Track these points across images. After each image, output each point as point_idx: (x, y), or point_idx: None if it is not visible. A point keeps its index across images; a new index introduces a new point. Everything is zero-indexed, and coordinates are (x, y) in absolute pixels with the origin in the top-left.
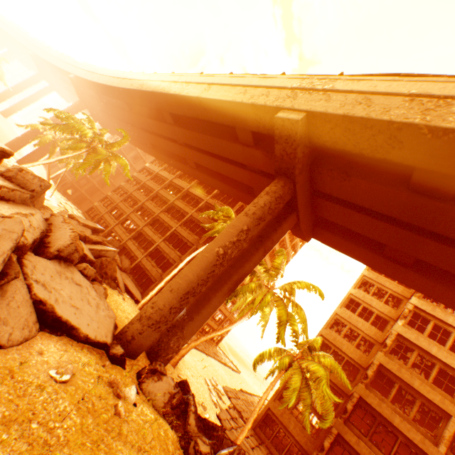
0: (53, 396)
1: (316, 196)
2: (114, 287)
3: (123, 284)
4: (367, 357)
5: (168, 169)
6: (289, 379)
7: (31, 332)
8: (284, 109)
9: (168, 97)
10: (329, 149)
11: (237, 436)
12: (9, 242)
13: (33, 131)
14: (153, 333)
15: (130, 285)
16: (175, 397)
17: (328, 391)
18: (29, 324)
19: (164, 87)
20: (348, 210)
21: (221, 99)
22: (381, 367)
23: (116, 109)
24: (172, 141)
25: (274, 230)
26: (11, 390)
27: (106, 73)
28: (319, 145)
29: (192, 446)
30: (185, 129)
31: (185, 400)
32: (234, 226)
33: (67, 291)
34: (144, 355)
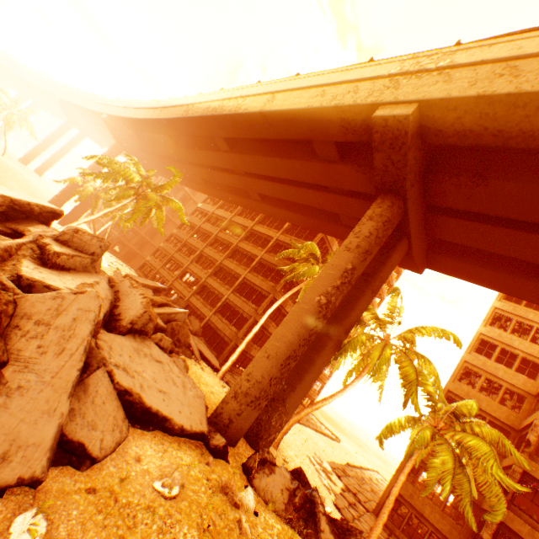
0: (167, 521)
1: (432, 213)
2: (189, 356)
3: (197, 351)
4: (517, 416)
5: (223, 207)
6: (429, 457)
7: (122, 432)
8: (384, 104)
9: (222, 118)
10: (448, 148)
11: (369, 533)
12: (87, 324)
13: (71, 185)
14: (252, 412)
15: (204, 350)
16: (296, 494)
17: (502, 475)
18: (118, 423)
19: (215, 108)
20: (483, 225)
21: (292, 109)
22: None
23: (159, 145)
24: (229, 173)
25: (381, 265)
26: (119, 521)
27: (143, 105)
28: (438, 144)
29: None
30: (245, 154)
31: (309, 497)
32: (335, 266)
33: (149, 373)
34: (242, 439)
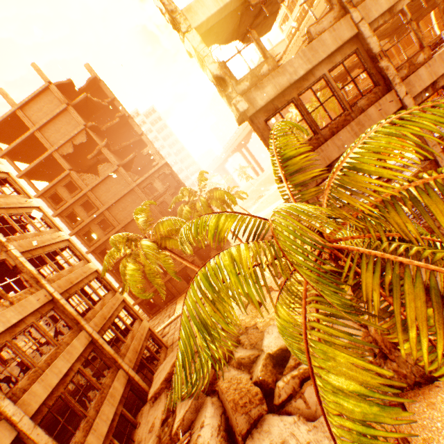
0: None
1: None
2: None
3: None
4: None
5: None
6: None
7: None
8: None
9: None
10: None
11: None
12: None
13: None
14: None
15: None
16: None
17: None
18: None
19: None
20: None
21: None
22: None
23: None
24: None
25: None
26: None
27: None
28: None
29: None
30: None
31: None
32: None
33: None
34: None
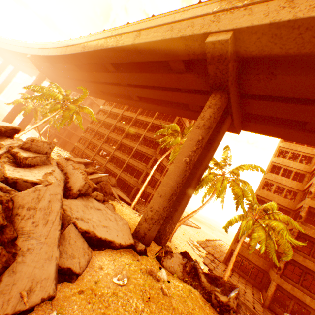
0: (125, 298)
1: (244, 98)
2: (113, 200)
3: (117, 195)
4: (294, 203)
5: (116, 106)
6: (252, 233)
7: (89, 255)
8: (211, 33)
9: (108, 51)
10: (251, 57)
11: (224, 275)
12: (57, 202)
13: (17, 105)
14: (156, 227)
15: (121, 194)
16: (186, 266)
17: (291, 239)
18: (85, 250)
19: (102, 44)
20: (274, 103)
21: (153, 41)
22: (310, 208)
23: (69, 72)
24: (117, 85)
25: (217, 133)
26: (100, 305)
27: (53, 46)
28: (246, 56)
29: (213, 297)
30: (126, 73)
31: (193, 266)
32: (192, 138)
33: (95, 217)
34: (152, 241)
